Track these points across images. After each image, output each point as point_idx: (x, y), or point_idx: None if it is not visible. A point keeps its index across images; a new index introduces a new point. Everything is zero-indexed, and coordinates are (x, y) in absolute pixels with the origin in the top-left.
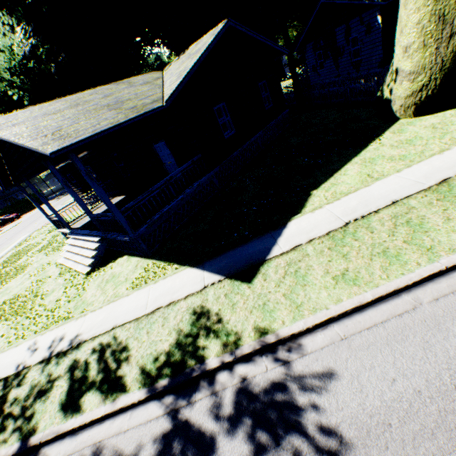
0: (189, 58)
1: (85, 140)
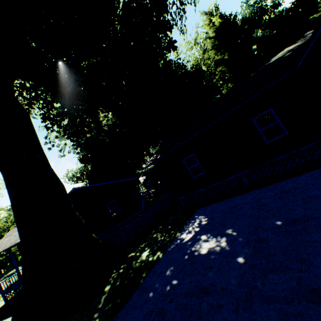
0: None
1: None
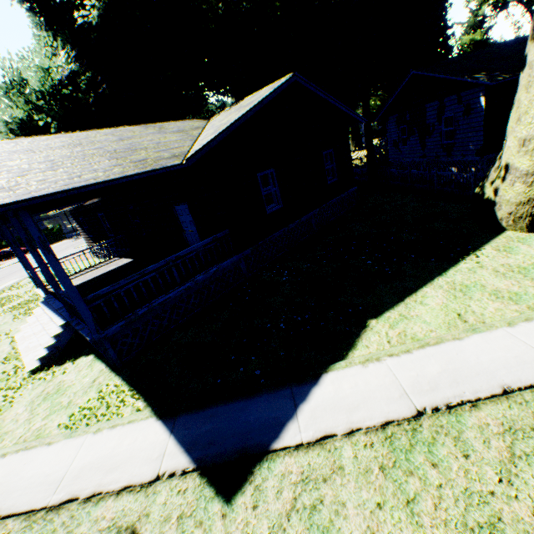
0: (238, 111)
1: (45, 196)
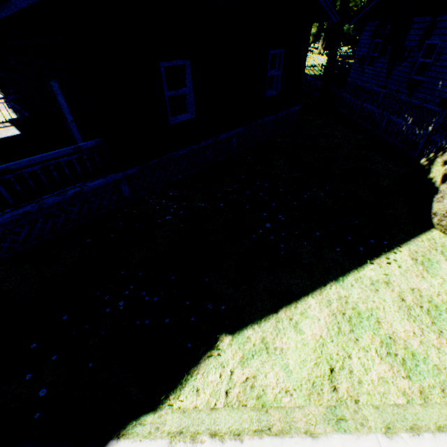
0: None
1: None
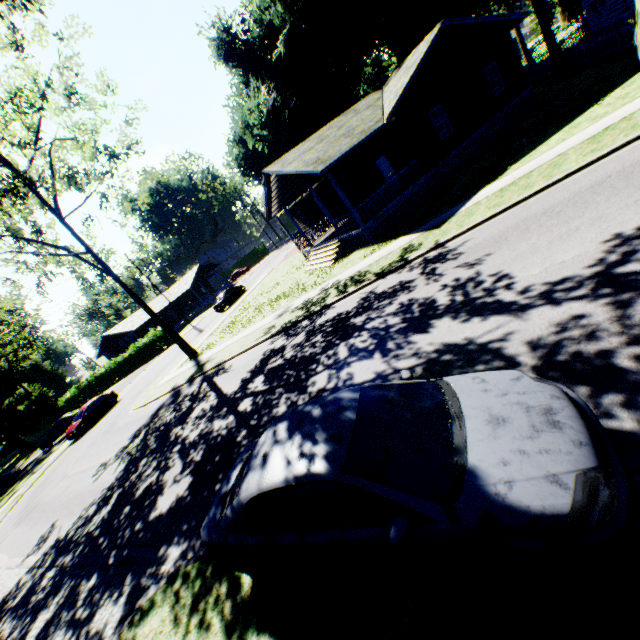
0: (405, 74)
1: (336, 161)
